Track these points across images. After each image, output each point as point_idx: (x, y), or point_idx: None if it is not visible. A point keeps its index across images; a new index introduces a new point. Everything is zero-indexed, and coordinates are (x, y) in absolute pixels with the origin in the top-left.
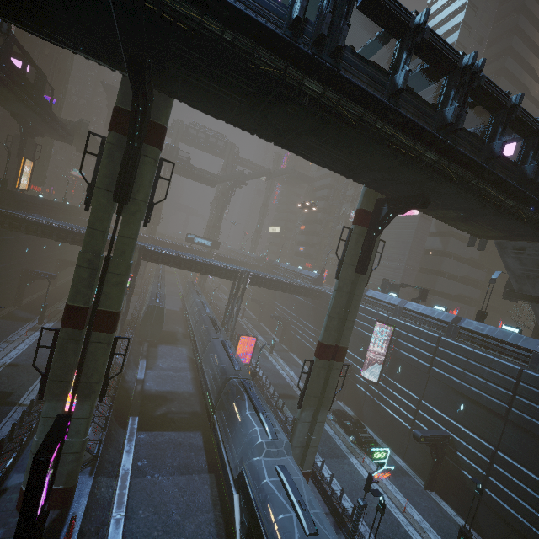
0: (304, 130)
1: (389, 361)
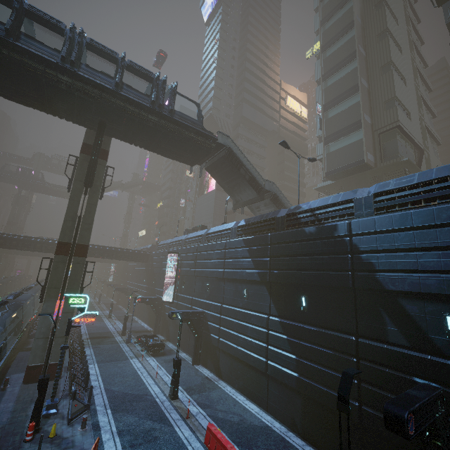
0: None
1: (180, 281)
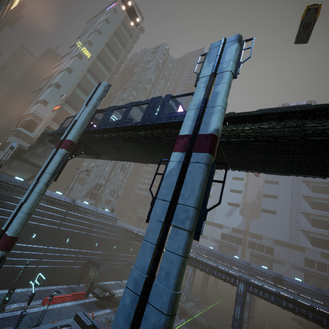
0: (150, 155)
1: None
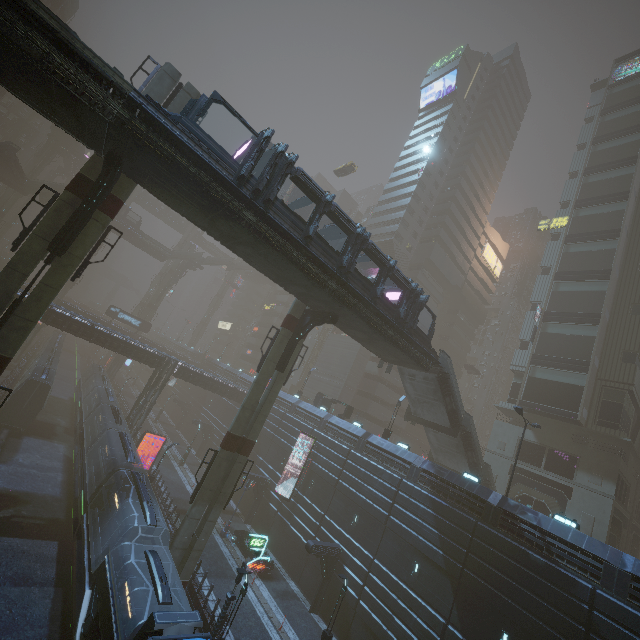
0: (243, 241)
1: (305, 476)
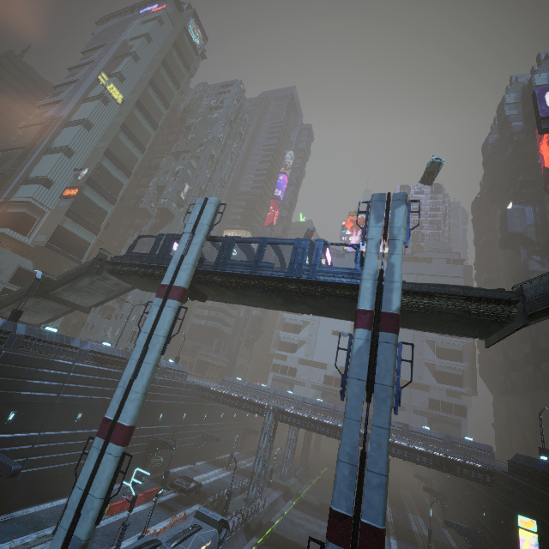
0: (289, 305)
1: None
